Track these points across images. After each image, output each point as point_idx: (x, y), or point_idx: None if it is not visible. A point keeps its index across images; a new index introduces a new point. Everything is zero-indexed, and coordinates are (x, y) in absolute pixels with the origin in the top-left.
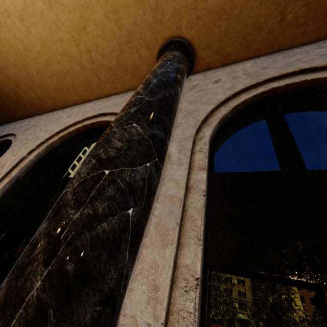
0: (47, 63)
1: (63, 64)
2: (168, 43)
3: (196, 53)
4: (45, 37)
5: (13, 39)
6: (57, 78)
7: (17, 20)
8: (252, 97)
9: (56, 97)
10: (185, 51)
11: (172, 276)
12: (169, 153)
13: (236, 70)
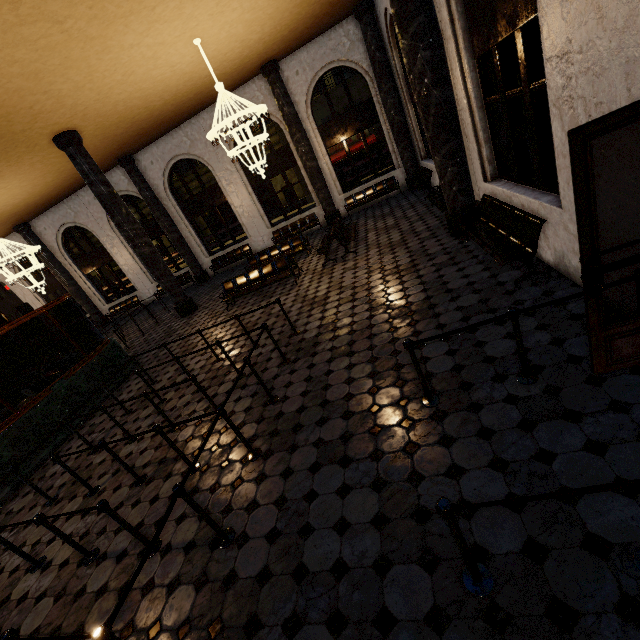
0: None
1: None
2: None
3: None
4: None
5: None
6: None
7: None
8: None
9: None
10: None
11: (463, 77)
12: None
13: None
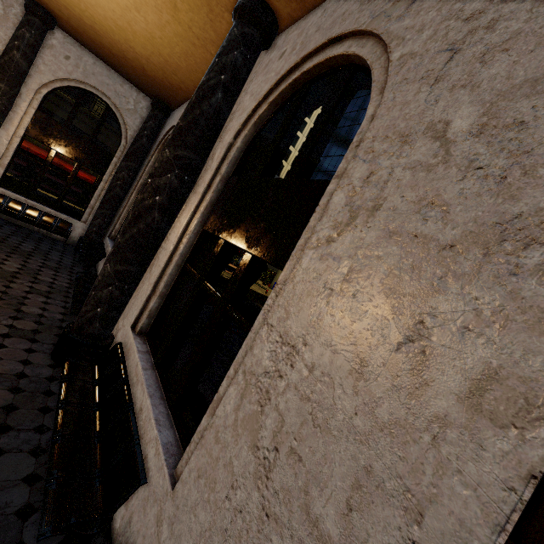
0: (170, 47)
1: (180, 45)
2: (234, 11)
3: (271, 6)
4: (157, 22)
5: (141, 30)
6: (184, 60)
7: (136, 13)
8: (288, 87)
9: (193, 79)
10: (249, 19)
11: (185, 230)
12: (214, 160)
13: (304, 30)
